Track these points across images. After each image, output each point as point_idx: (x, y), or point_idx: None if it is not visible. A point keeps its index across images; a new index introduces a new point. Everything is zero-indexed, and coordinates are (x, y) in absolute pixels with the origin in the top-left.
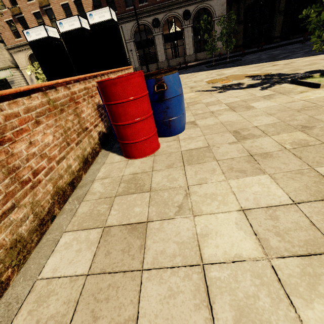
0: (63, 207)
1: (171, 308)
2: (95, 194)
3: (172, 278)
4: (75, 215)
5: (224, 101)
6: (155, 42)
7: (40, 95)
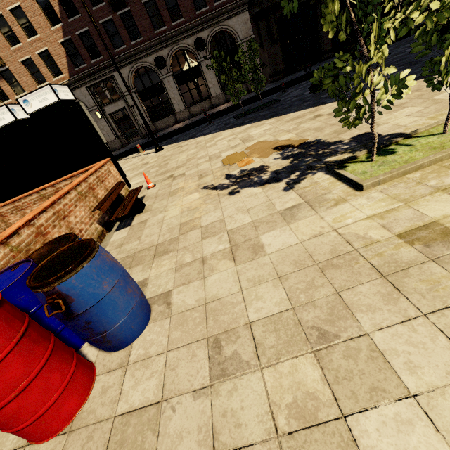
0: None
1: None
2: None
3: None
4: None
5: (228, 224)
6: (165, 88)
7: None
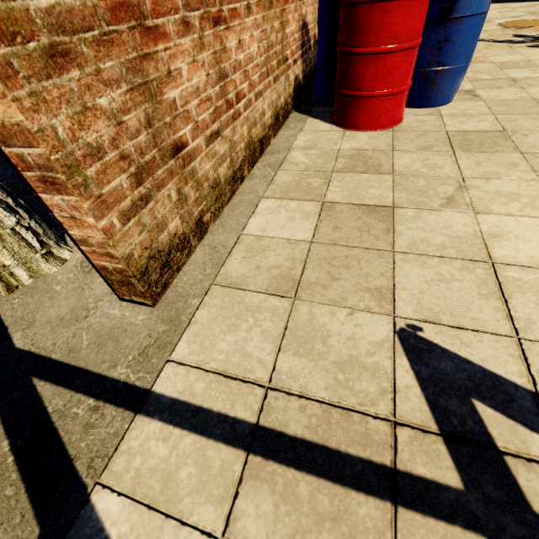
0: (251, 171)
1: (443, 290)
2: (297, 164)
3: (443, 266)
4: (272, 183)
5: None
6: None
7: None
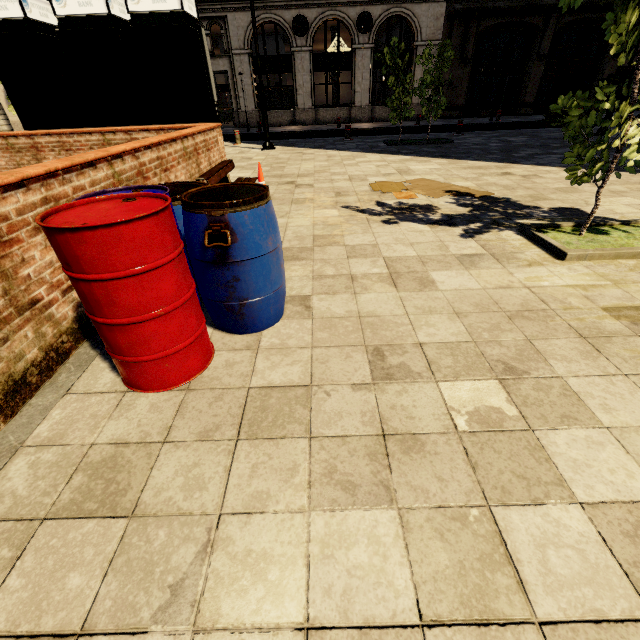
0: None
1: None
2: (0, 500)
3: None
4: None
5: (385, 251)
6: (294, 66)
7: None
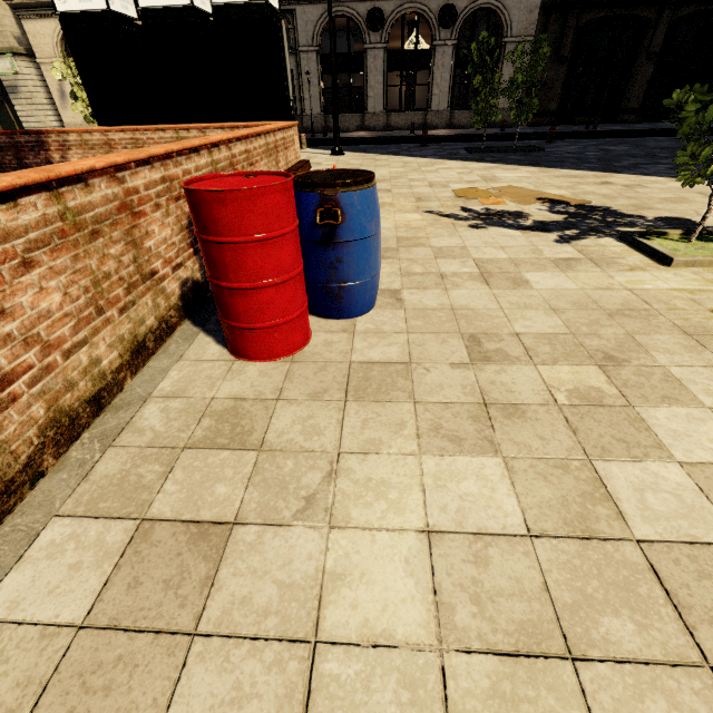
0: (66, 452)
1: None
2: (143, 433)
3: (249, 663)
4: (87, 478)
5: (474, 253)
6: (365, 65)
7: (43, 200)
